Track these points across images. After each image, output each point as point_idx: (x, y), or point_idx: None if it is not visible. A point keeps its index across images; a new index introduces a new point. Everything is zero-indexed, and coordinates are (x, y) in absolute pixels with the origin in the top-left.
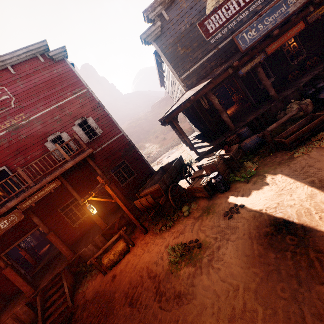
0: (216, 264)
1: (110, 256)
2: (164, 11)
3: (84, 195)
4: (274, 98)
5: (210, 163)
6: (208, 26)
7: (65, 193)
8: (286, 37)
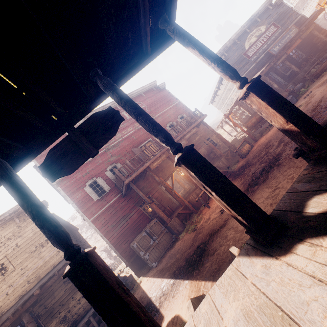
0: (313, 96)
1: (244, 149)
2: (224, 52)
3: None
4: (299, 72)
5: (283, 94)
6: (248, 54)
7: None
8: (294, 46)
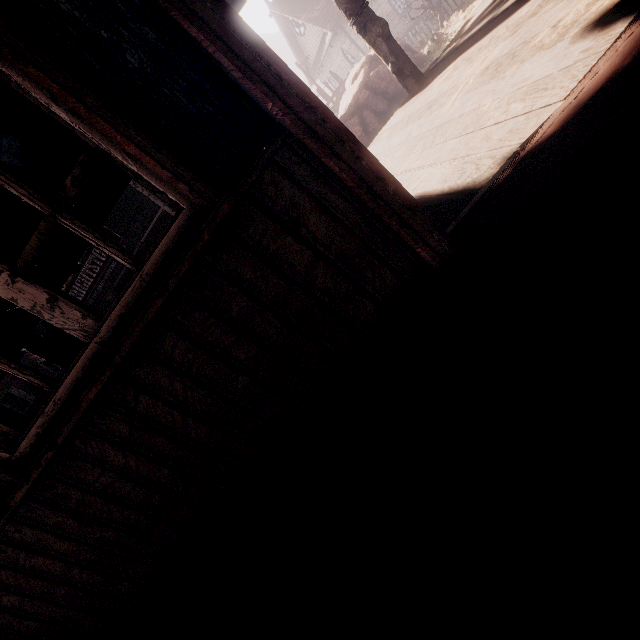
0: None
1: None
2: None
3: None
4: None
5: None
6: None
7: None
8: None
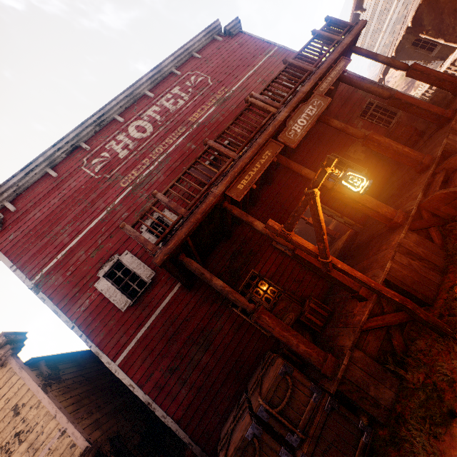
0: None
1: None
2: None
3: (341, 152)
4: None
5: None
6: None
7: (314, 154)
8: None
